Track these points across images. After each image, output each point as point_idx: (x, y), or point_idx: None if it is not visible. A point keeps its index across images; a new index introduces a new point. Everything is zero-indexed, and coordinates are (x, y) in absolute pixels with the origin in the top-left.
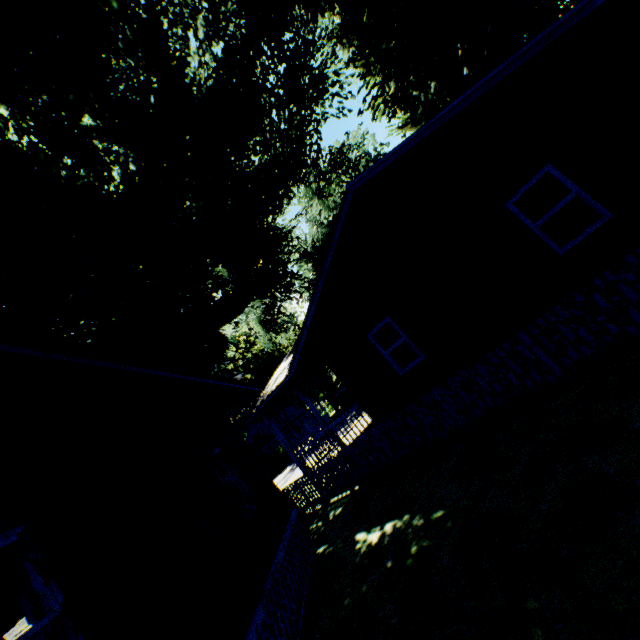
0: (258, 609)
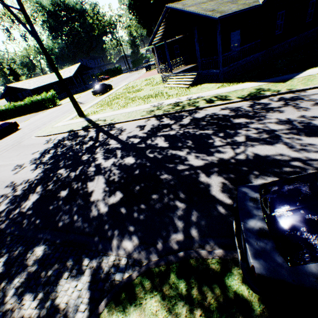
0: None
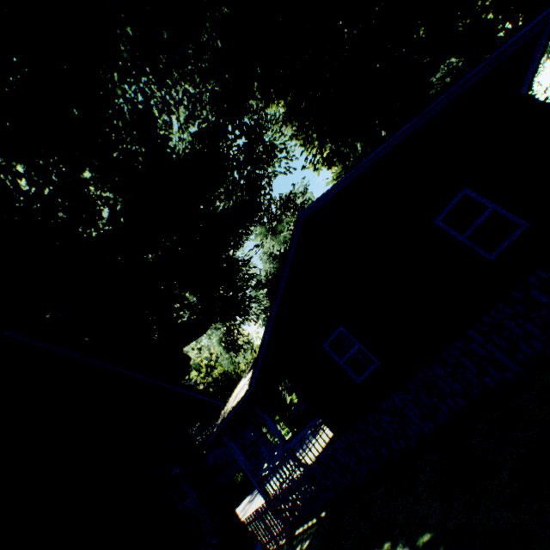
0: None
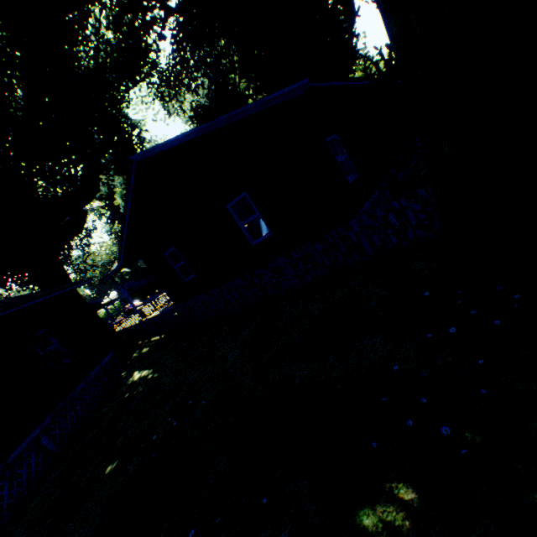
0: (47, 418)
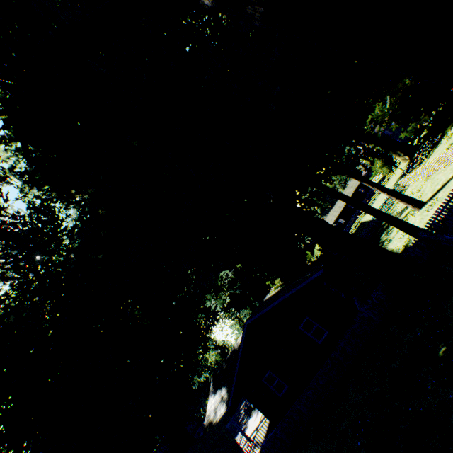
0: None
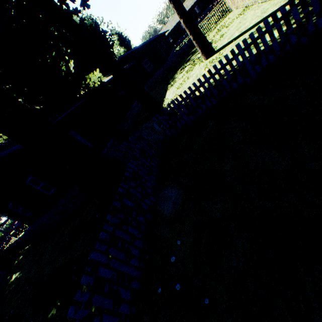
0: None
